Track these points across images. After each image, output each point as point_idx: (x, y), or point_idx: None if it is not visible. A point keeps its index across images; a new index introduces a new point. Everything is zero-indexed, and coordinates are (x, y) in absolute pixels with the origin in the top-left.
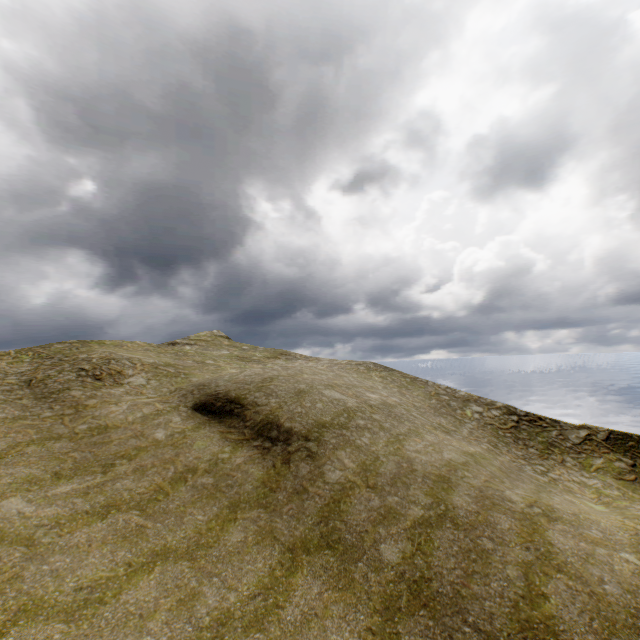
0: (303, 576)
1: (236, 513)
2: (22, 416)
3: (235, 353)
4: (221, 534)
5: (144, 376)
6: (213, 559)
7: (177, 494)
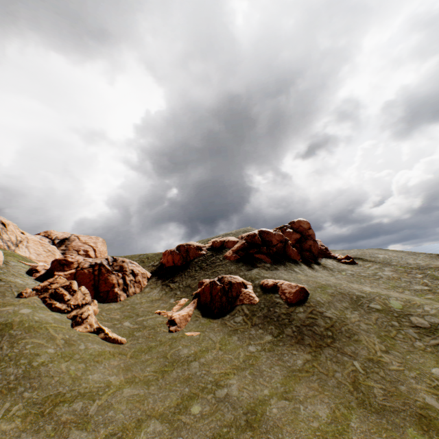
0: None
1: None
2: None
3: None
4: None
5: None
6: None
7: None
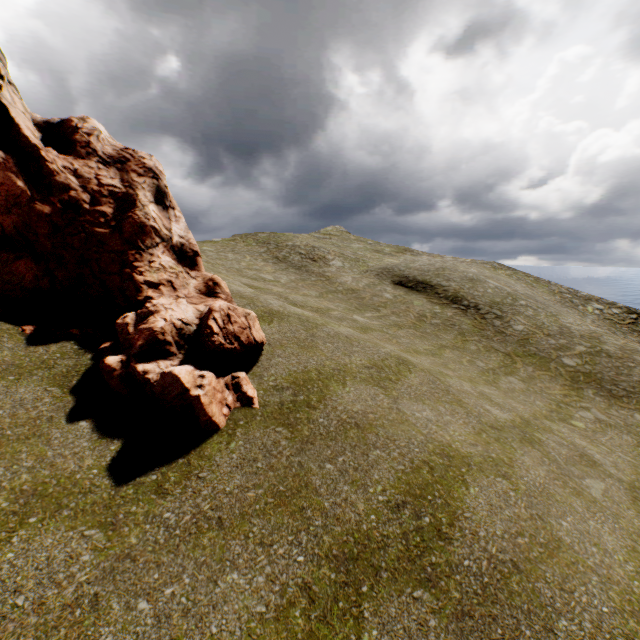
0: (520, 365)
1: (465, 338)
2: (303, 279)
3: (368, 247)
4: (463, 345)
5: (338, 261)
6: (469, 353)
7: (425, 327)
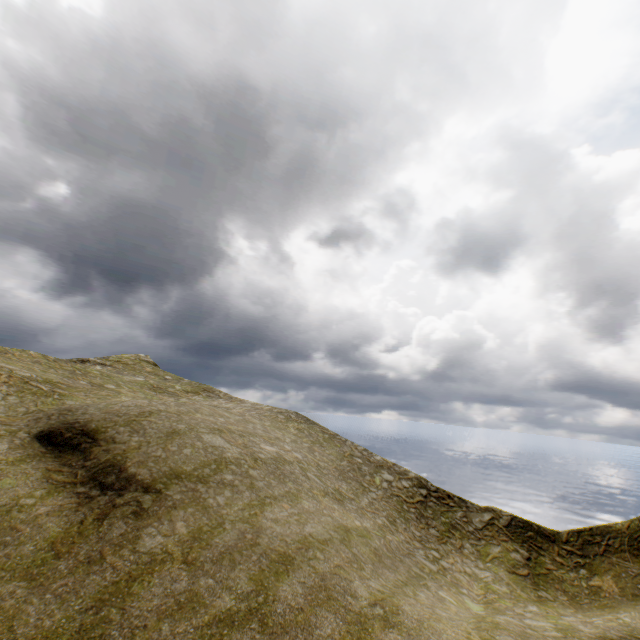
0: None
1: None
2: None
3: (151, 381)
4: None
5: (4, 390)
6: None
7: None
